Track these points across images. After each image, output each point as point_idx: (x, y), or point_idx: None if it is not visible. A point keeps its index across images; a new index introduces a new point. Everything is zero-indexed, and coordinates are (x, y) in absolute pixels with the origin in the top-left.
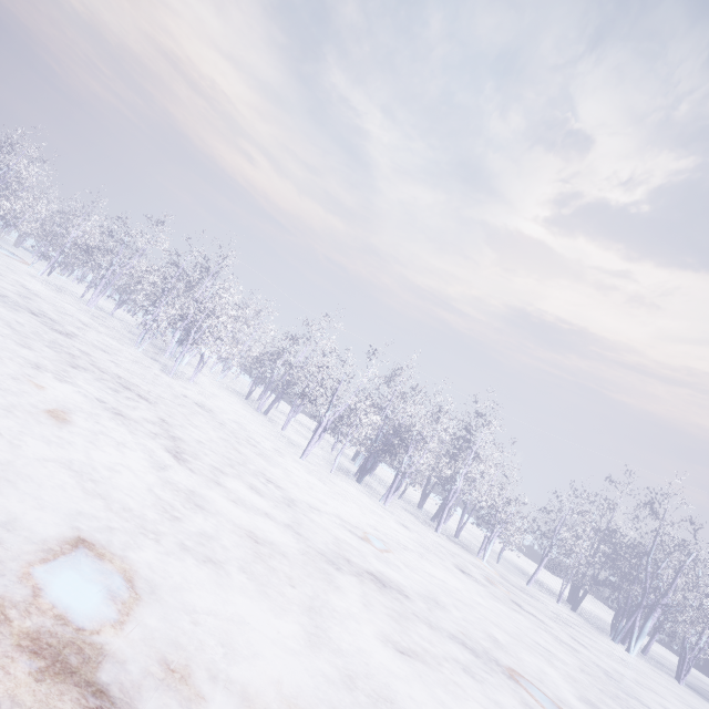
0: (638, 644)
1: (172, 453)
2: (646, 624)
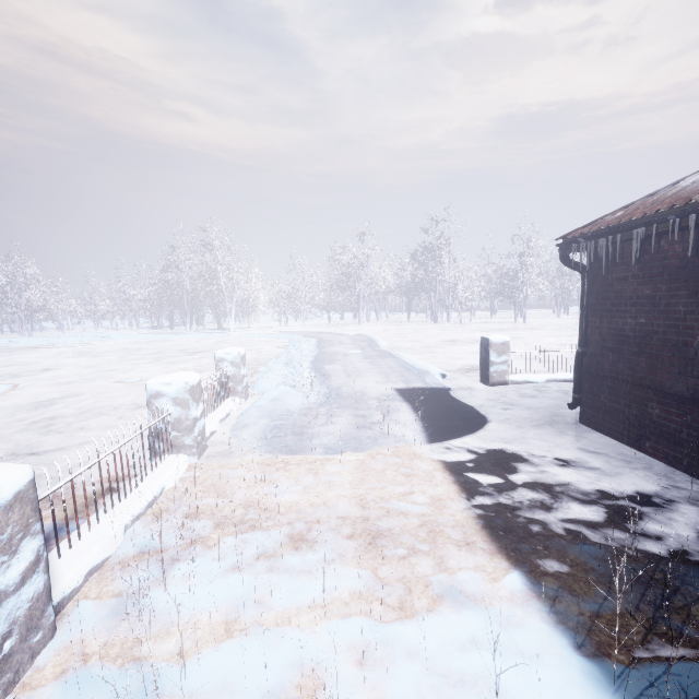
0: None
1: None
2: None
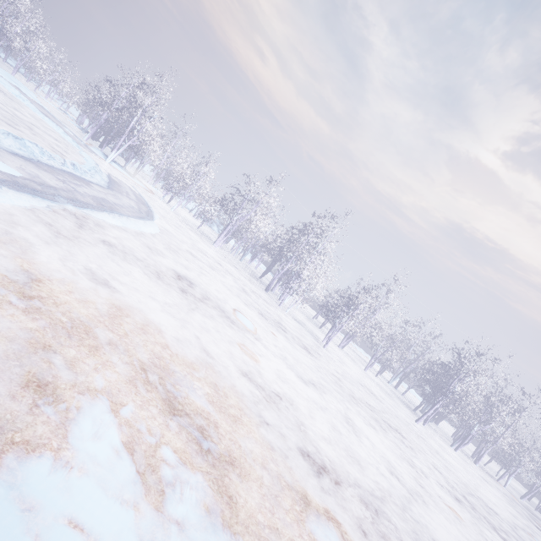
0: None
1: (499, 536)
2: None
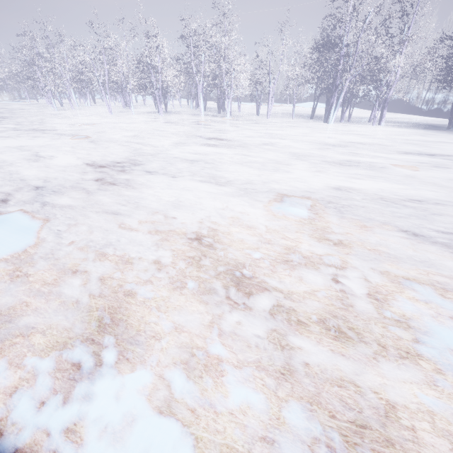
0: (334, 114)
1: None
2: (339, 98)
